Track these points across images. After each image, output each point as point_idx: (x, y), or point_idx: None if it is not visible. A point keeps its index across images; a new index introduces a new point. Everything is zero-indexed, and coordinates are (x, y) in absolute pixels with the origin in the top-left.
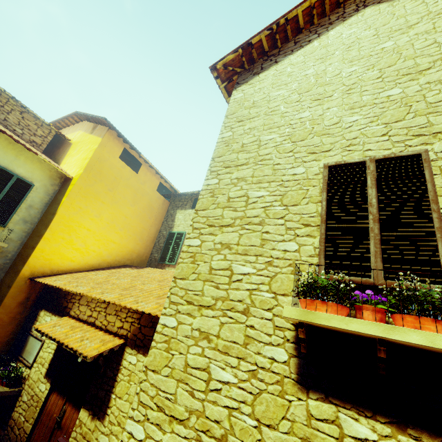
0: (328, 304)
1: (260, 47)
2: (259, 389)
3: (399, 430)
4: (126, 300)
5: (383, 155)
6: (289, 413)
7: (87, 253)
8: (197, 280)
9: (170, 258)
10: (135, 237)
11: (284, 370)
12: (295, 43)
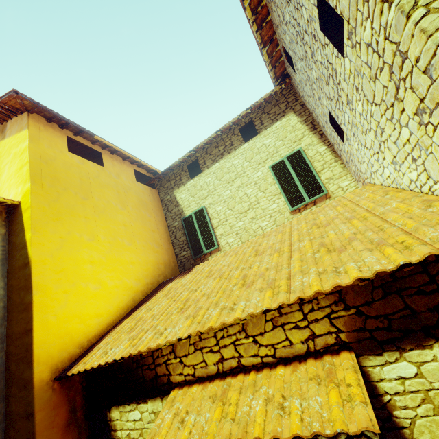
0: None
1: None
2: None
3: None
4: (303, 285)
5: None
6: None
7: (110, 295)
8: None
9: (206, 245)
10: (149, 245)
11: None
12: None
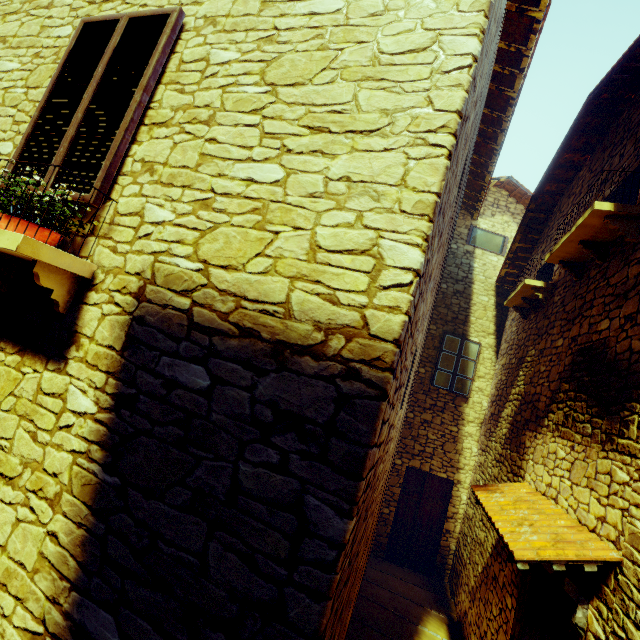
0: None
1: None
2: None
3: None
4: None
5: (140, 11)
6: None
7: None
8: None
9: None
10: None
11: None
12: None
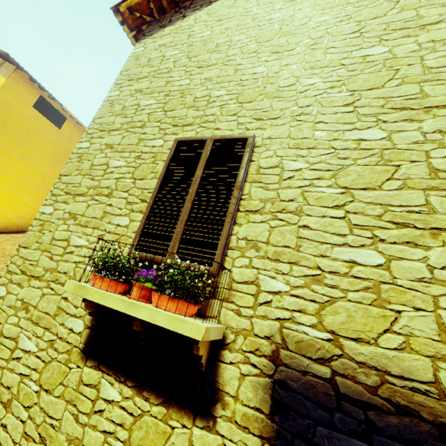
0: (104, 279)
1: None
2: (51, 357)
3: (138, 393)
4: None
5: (221, 135)
6: (66, 379)
7: None
8: (37, 249)
9: None
10: None
11: (76, 340)
12: None
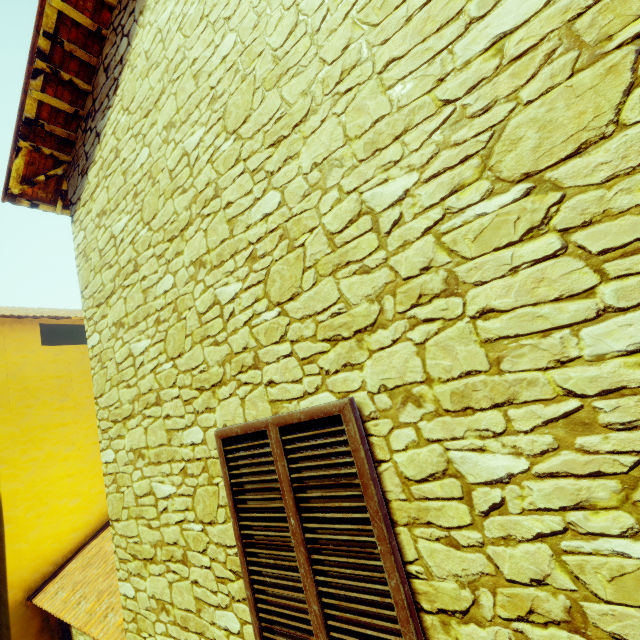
0: None
1: (54, 111)
2: None
3: None
4: None
5: (286, 414)
6: None
7: (92, 503)
8: None
9: None
10: None
11: None
12: (105, 73)
